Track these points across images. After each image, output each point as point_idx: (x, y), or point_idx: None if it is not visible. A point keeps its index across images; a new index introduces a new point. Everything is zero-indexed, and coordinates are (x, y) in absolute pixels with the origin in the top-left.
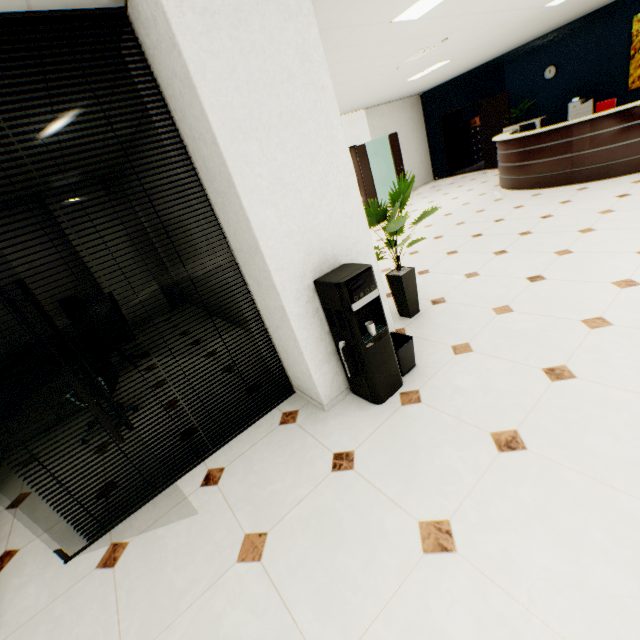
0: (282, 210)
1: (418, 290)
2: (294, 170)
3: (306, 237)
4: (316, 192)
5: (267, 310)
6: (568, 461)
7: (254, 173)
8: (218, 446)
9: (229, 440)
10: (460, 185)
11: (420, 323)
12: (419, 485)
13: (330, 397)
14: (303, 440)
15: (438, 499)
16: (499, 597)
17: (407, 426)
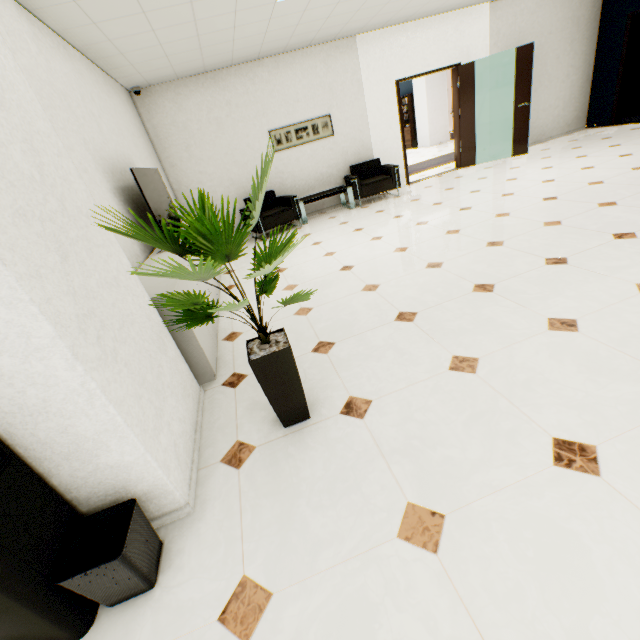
0: None
1: (360, 358)
2: None
3: None
4: None
5: None
6: None
7: None
8: None
9: None
10: (617, 143)
11: (280, 453)
12: None
13: None
14: None
15: None
16: None
17: None
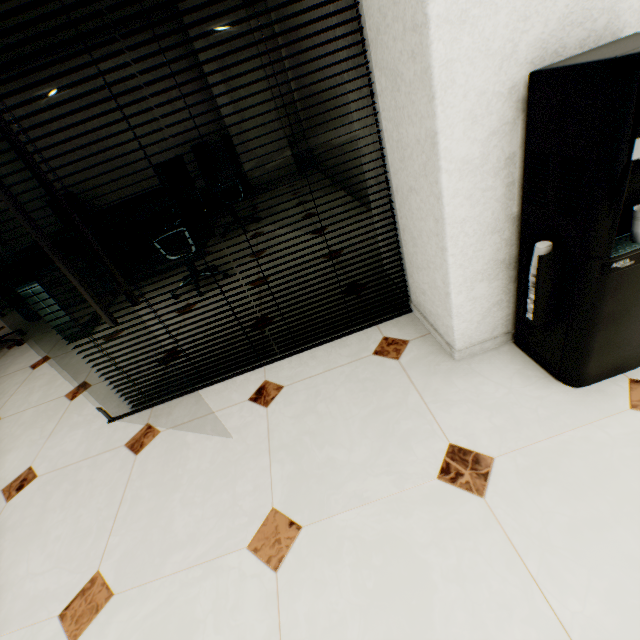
0: None
1: None
2: None
3: None
4: None
5: (399, 152)
6: None
7: None
8: (286, 353)
9: (301, 350)
10: None
11: None
12: None
13: (470, 340)
14: (402, 395)
15: None
16: None
17: (639, 463)
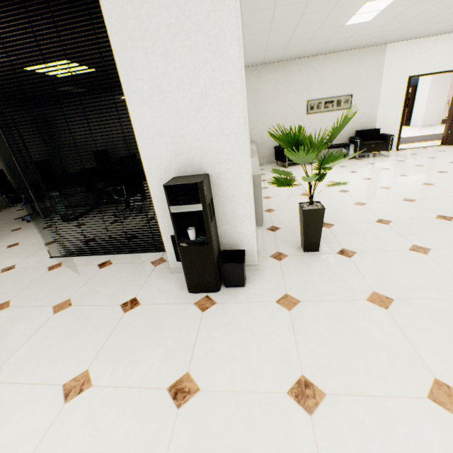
0: (157, 112)
1: (350, 234)
2: (174, 80)
3: (176, 140)
4: (193, 103)
5: None
6: (175, 451)
7: (137, 77)
8: (126, 252)
9: (132, 253)
10: None
11: (302, 260)
12: (119, 353)
13: (176, 265)
14: (142, 278)
15: (109, 370)
16: (29, 448)
17: (173, 317)
